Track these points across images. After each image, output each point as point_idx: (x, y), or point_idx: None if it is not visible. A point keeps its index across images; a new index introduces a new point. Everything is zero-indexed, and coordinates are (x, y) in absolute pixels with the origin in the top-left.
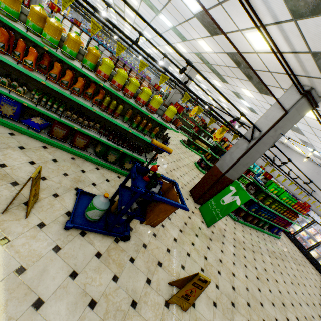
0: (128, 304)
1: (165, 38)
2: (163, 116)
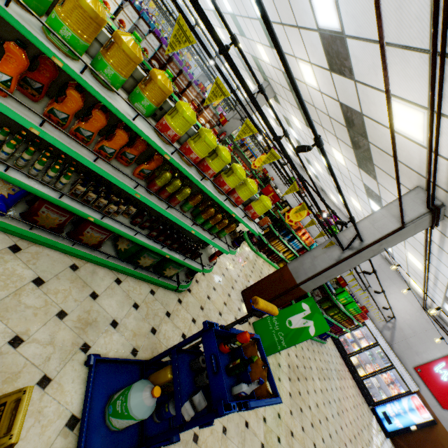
0: None
1: (301, 95)
2: (249, 210)
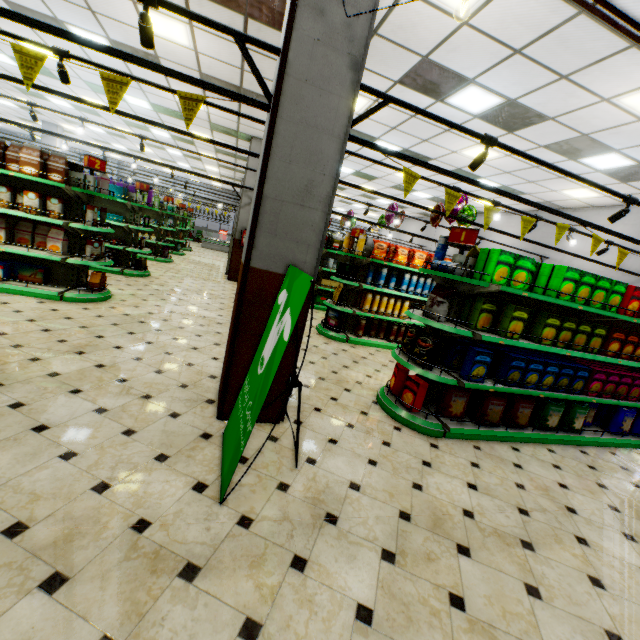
0: None
1: None
2: None
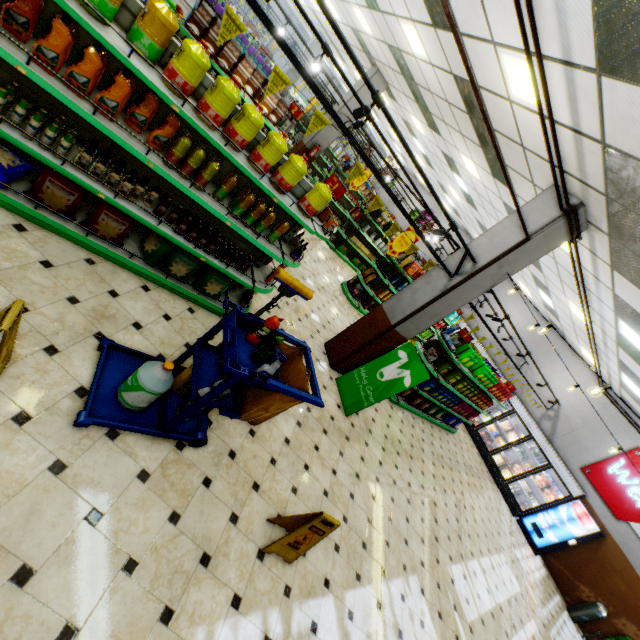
0: (195, 560)
1: (339, 29)
2: (303, 202)
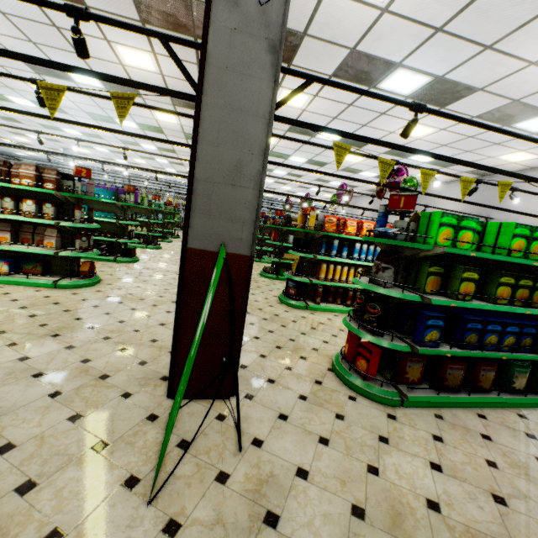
0: None
1: None
2: None
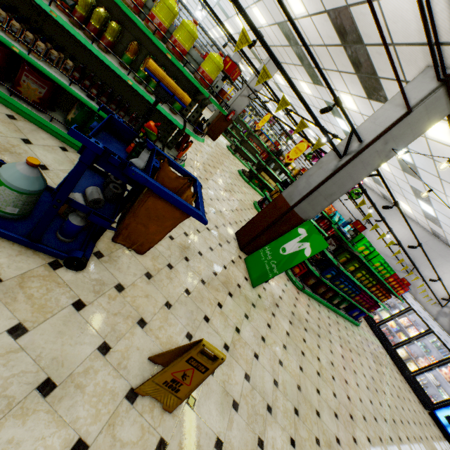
0: (30, 386)
1: None
2: (198, 71)
